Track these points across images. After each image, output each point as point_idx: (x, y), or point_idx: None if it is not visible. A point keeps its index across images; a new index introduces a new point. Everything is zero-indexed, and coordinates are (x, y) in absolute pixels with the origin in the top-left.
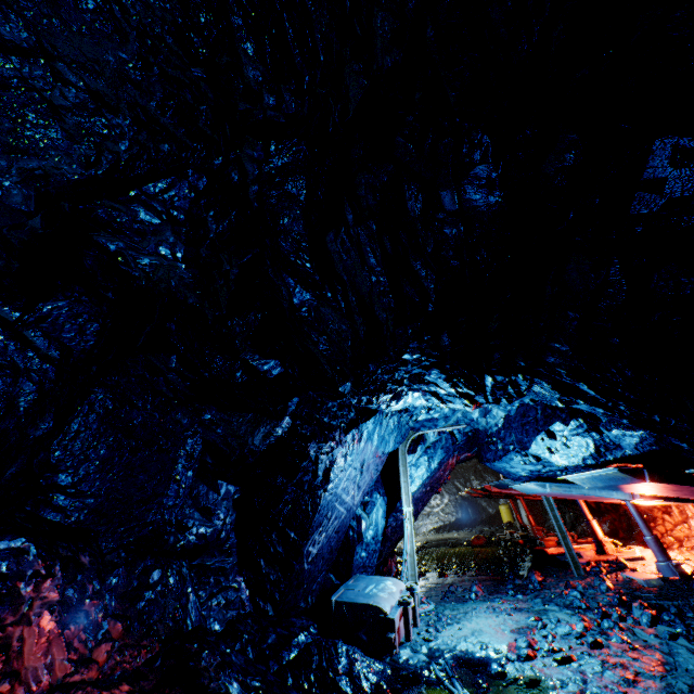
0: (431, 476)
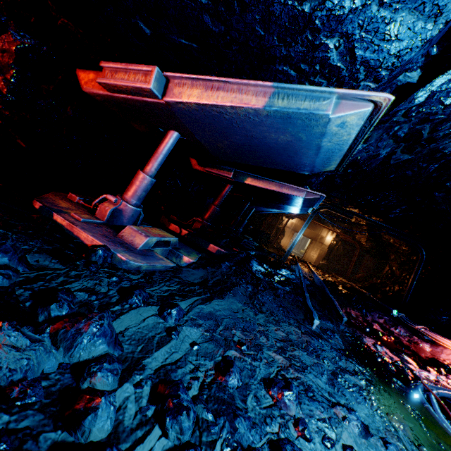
0: None
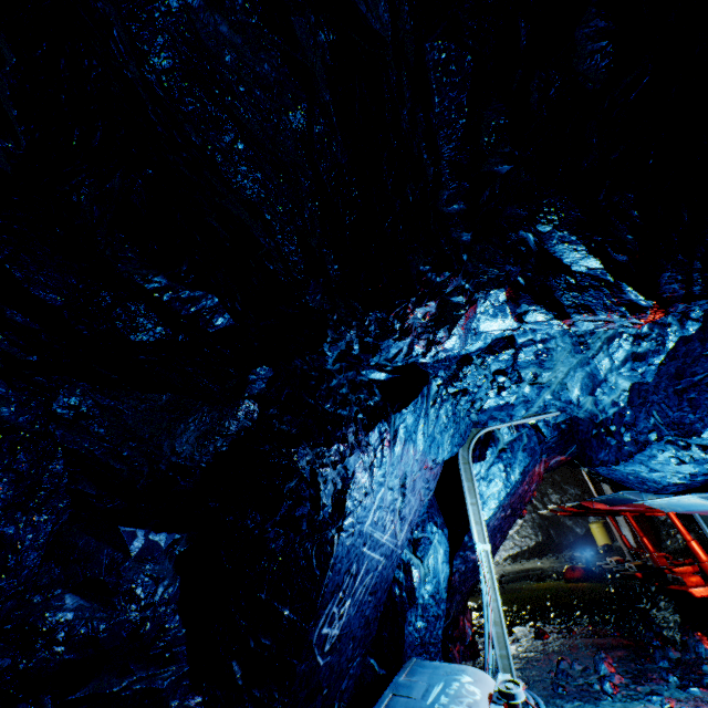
0: (511, 493)
